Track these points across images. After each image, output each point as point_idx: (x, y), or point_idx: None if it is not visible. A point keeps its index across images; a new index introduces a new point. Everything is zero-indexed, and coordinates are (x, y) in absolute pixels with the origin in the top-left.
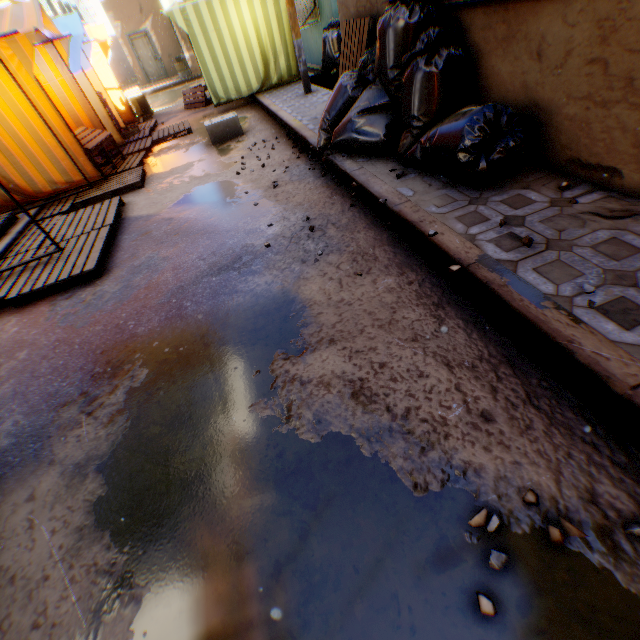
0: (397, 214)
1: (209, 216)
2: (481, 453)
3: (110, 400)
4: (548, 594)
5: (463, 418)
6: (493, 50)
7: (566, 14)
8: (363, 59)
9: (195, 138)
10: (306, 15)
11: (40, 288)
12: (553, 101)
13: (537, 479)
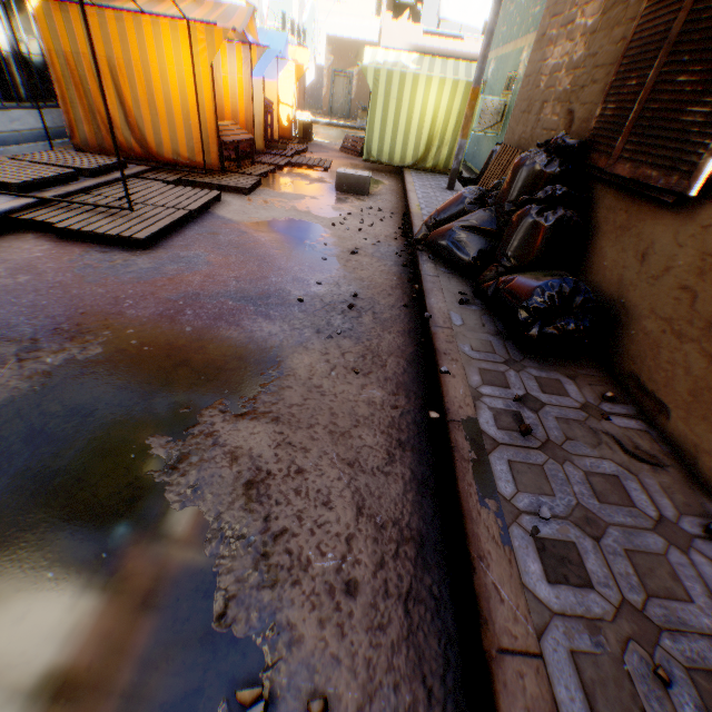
0: (431, 335)
1: (277, 247)
2: (312, 623)
3: (49, 358)
4: None
5: (327, 573)
6: (608, 231)
7: (679, 231)
8: (496, 182)
9: (326, 177)
10: (489, 123)
11: (87, 231)
12: (638, 307)
13: (343, 690)
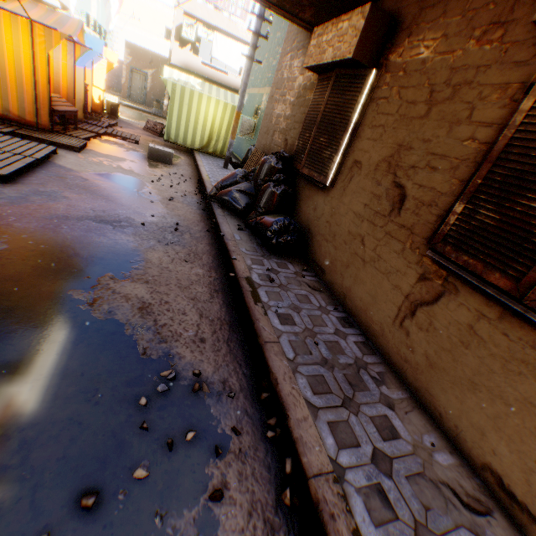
0: (225, 243)
1: (116, 192)
2: (188, 352)
3: None
4: (176, 407)
5: (191, 337)
6: (303, 198)
7: (325, 199)
8: (253, 168)
9: (138, 148)
10: (247, 132)
11: None
12: (314, 231)
13: (206, 368)
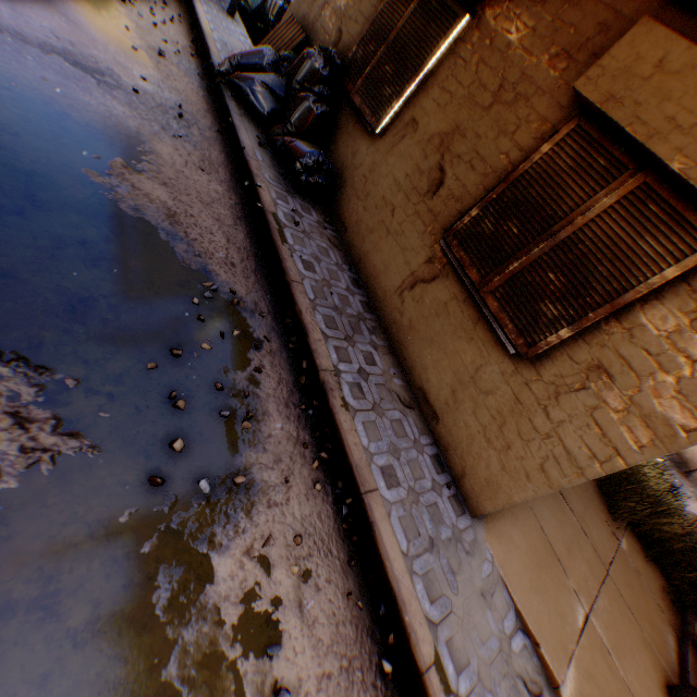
0: (246, 161)
1: (75, 6)
2: (223, 272)
3: None
4: (221, 312)
5: (222, 259)
6: (344, 133)
7: (369, 148)
8: (287, 55)
9: None
10: None
11: None
12: (347, 181)
13: (240, 290)
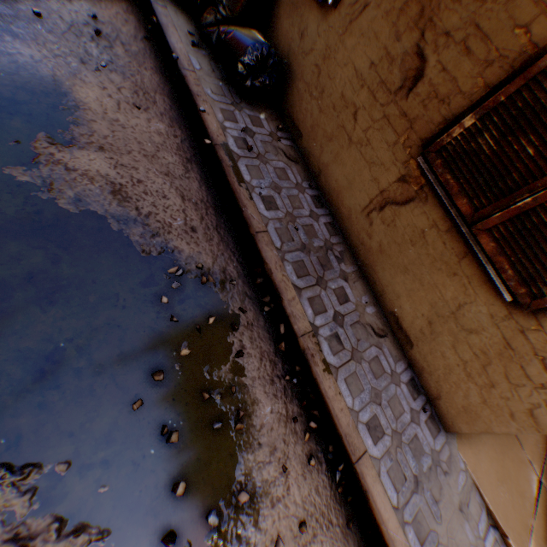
0: (183, 78)
1: None
2: (185, 244)
3: None
4: (193, 299)
5: (181, 227)
6: (286, 5)
7: (320, 26)
8: None
9: None
10: None
11: None
12: (296, 73)
13: (206, 260)
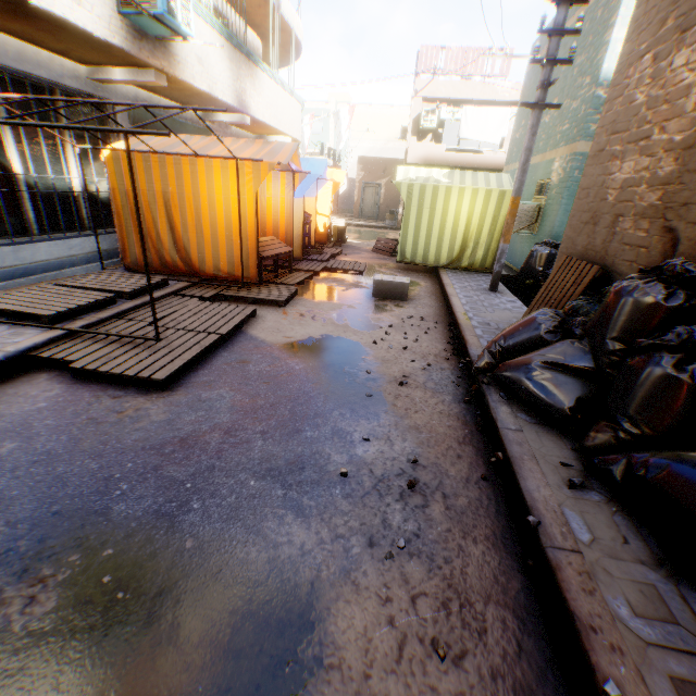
0: (550, 567)
1: (313, 379)
2: None
3: None
4: None
5: None
6: None
7: None
8: (574, 303)
9: (362, 281)
10: (524, 224)
11: (103, 371)
12: None
13: None
